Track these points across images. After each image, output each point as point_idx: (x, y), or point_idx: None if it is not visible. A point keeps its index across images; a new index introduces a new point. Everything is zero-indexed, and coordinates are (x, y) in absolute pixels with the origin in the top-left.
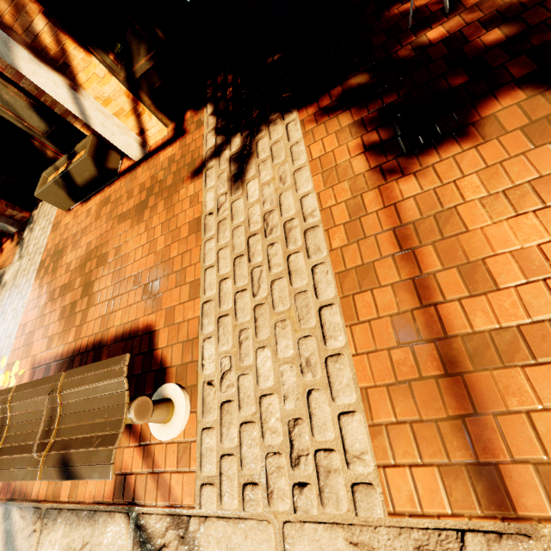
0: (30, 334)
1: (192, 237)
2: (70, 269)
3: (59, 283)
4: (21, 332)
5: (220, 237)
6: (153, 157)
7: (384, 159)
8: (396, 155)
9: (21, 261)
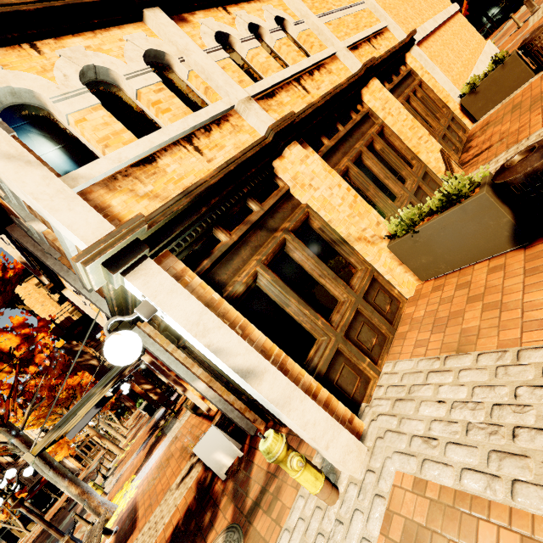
0: (148, 476)
1: (164, 494)
2: (168, 455)
3: (164, 458)
4: (150, 471)
5: (159, 508)
6: (206, 420)
7: (170, 538)
8: (169, 541)
9: (178, 423)
